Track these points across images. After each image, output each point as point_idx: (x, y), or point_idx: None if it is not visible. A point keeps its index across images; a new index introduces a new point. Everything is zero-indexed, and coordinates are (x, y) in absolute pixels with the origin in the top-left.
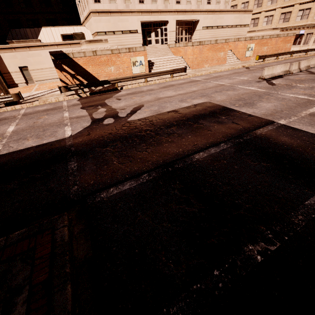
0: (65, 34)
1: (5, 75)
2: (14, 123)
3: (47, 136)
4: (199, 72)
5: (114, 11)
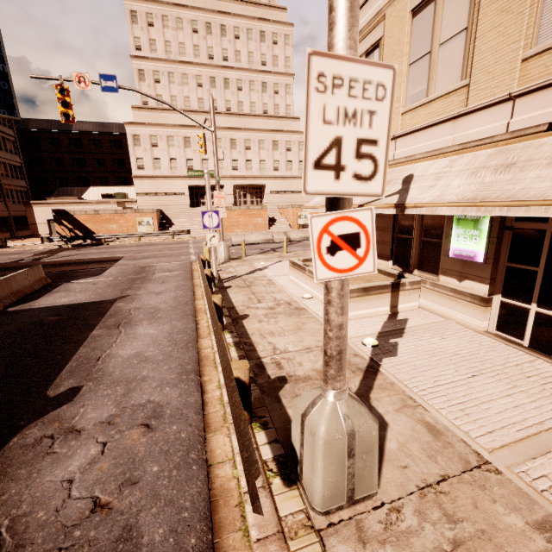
0: (105, 193)
1: (32, 226)
2: None
3: None
4: None
5: (159, 176)
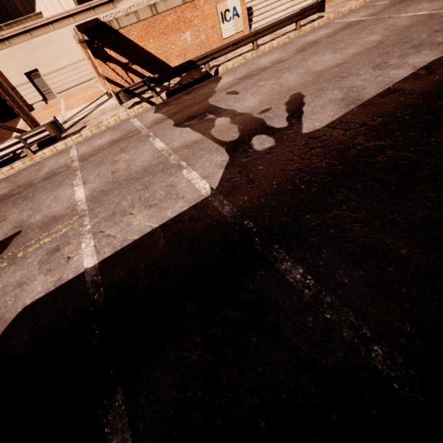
0: None
1: None
2: (76, 180)
3: (164, 198)
4: (343, 6)
5: None
